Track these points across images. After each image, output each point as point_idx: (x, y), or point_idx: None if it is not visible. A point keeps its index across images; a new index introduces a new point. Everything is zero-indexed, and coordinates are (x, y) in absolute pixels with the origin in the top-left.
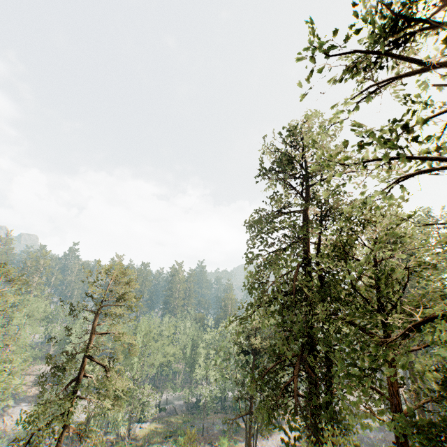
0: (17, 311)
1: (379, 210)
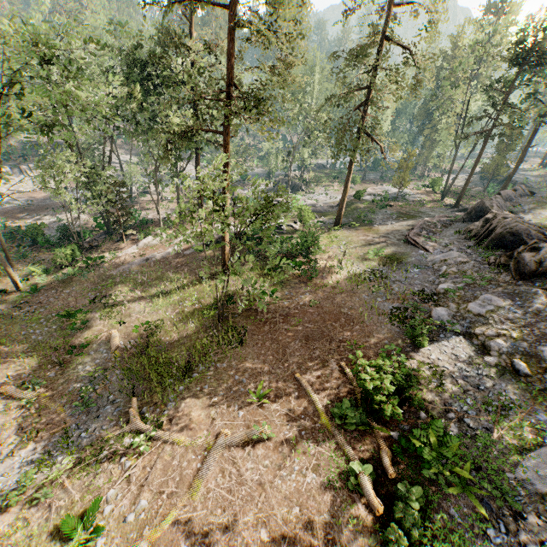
0: None
1: None
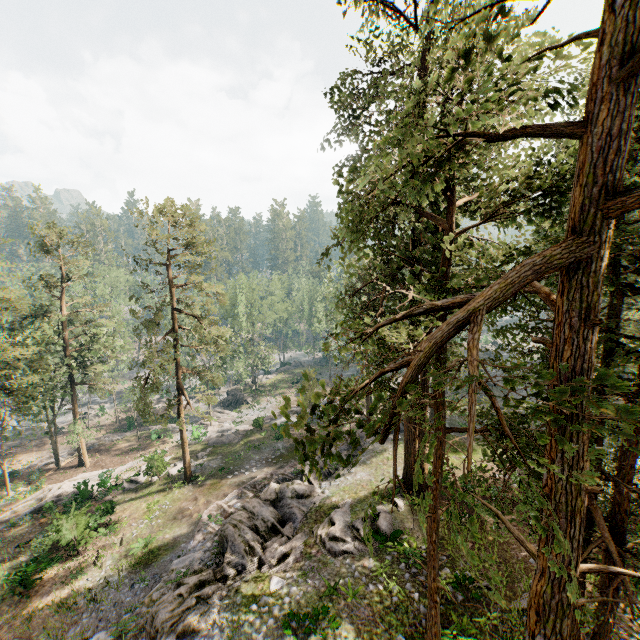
0: (94, 281)
1: (468, 25)
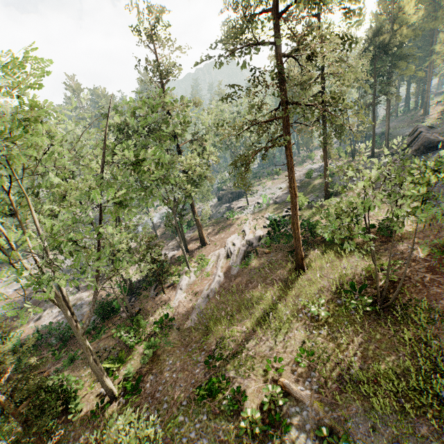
0: None
1: None
